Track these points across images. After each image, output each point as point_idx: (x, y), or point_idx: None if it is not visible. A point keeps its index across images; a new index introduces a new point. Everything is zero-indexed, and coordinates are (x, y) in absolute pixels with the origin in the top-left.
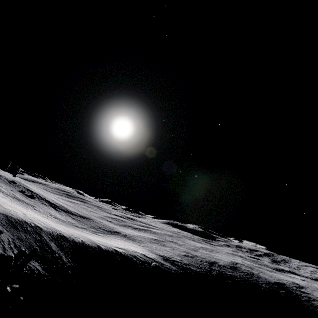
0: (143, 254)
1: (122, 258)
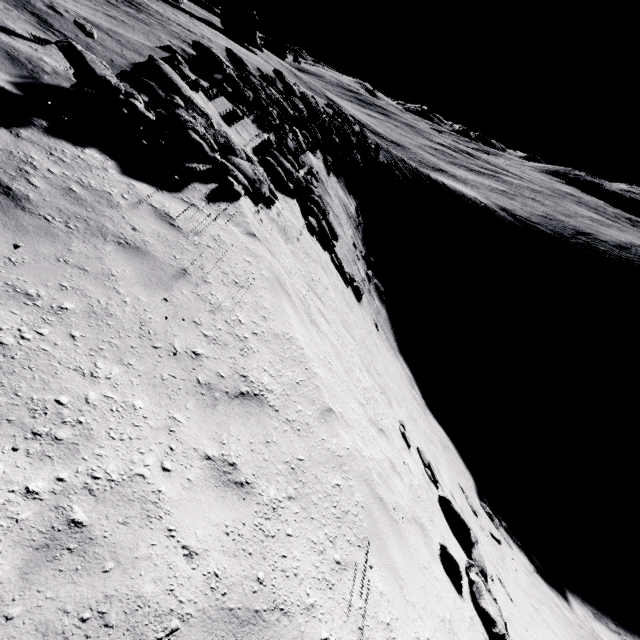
0: (474, 197)
1: (449, 191)
